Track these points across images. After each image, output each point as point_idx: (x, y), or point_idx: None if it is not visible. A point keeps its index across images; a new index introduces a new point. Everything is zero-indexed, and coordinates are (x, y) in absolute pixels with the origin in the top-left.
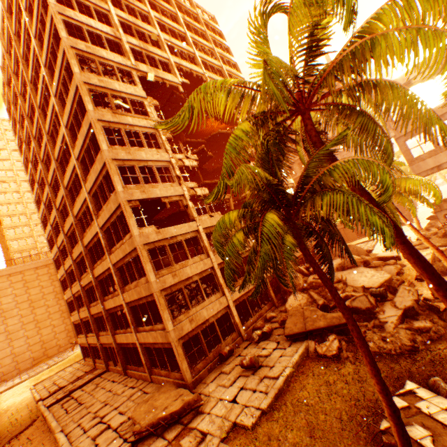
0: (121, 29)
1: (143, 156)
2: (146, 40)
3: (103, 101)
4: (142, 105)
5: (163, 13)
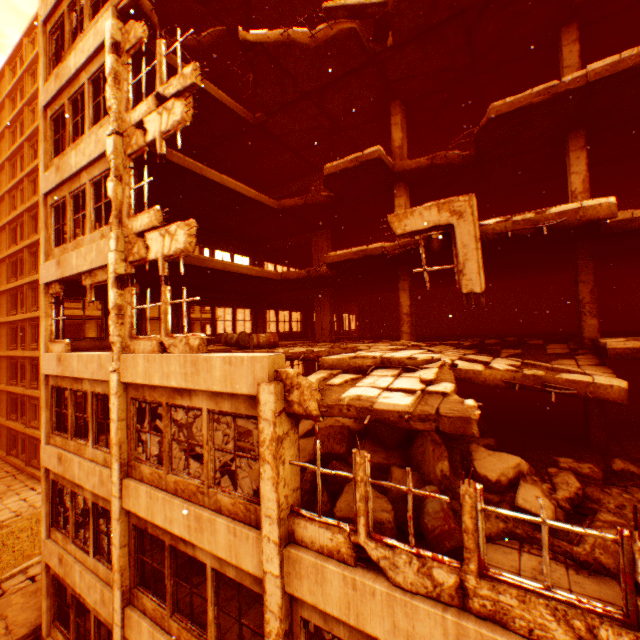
0: None
1: (73, 163)
2: None
3: (62, 46)
4: None
5: None
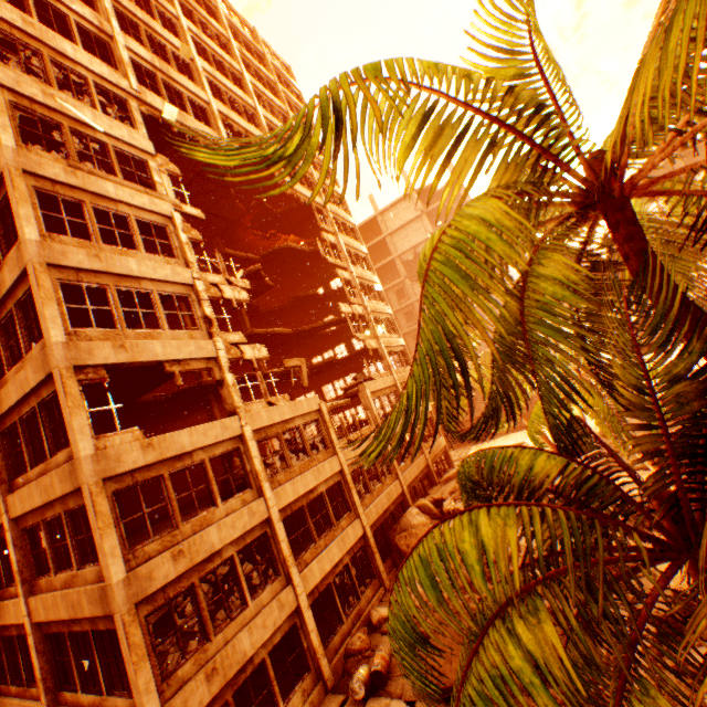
0: (117, 21)
1: (132, 266)
2: (167, 62)
3: (46, 136)
4: (143, 171)
5: (206, 30)
